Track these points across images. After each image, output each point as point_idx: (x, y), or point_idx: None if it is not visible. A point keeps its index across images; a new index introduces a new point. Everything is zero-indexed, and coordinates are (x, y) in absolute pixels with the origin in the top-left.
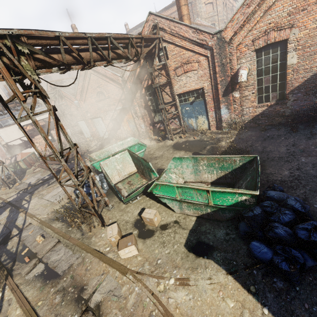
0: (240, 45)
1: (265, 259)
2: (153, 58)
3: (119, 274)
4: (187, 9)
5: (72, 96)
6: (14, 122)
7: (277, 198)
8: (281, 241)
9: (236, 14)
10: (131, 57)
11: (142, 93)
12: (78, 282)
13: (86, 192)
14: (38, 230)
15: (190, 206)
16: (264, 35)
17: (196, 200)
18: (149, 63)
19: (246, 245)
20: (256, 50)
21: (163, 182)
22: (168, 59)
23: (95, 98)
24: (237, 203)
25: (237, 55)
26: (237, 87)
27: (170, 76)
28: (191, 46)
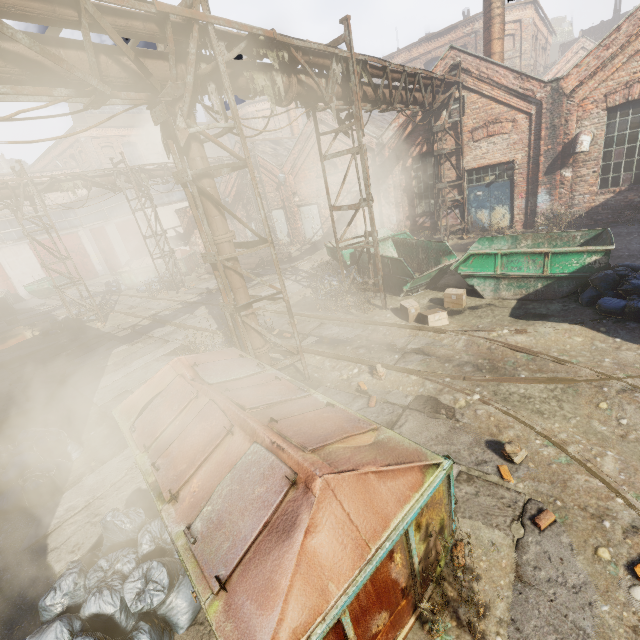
0: (585, 100)
1: (618, 307)
2: (439, 113)
3: (433, 334)
4: (502, 45)
5: (276, 166)
6: (170, 201)
7: (631, 266)
8: (636, 291)
9: (587, 57)
10: (426, 104)
11: (406, 167)
12: (379, 342)
13: (340, 282)
14: (278, 318)
15: (513, 283)
16: (624, 88)
17: (524, 272)
18: (430, 119)
19: (591, 309)
20: (609, 110)
21: (481, 250)
22: (463, 116)
23: (318, 171)
24: (583, 267)
25: (577, 115)
26: (571, 162)
27: (462, 140)
28: (507, 98)
